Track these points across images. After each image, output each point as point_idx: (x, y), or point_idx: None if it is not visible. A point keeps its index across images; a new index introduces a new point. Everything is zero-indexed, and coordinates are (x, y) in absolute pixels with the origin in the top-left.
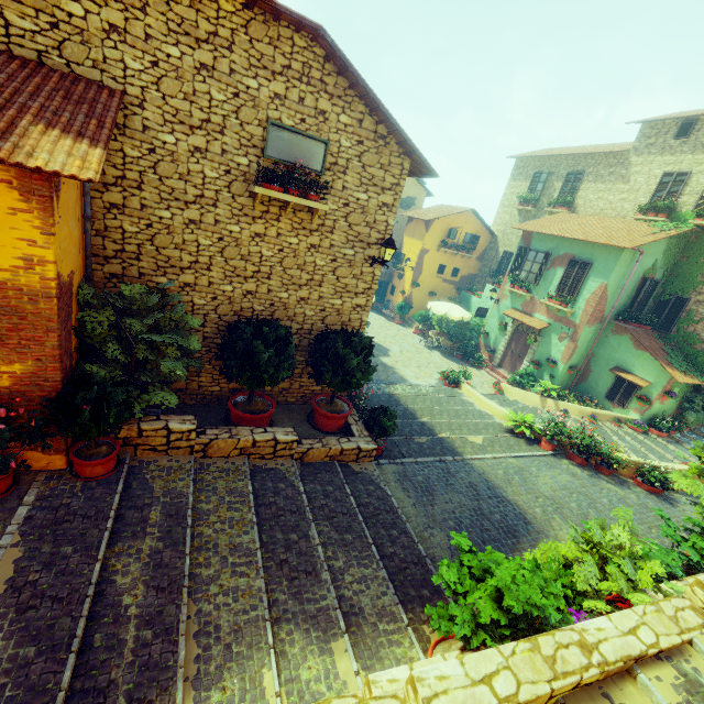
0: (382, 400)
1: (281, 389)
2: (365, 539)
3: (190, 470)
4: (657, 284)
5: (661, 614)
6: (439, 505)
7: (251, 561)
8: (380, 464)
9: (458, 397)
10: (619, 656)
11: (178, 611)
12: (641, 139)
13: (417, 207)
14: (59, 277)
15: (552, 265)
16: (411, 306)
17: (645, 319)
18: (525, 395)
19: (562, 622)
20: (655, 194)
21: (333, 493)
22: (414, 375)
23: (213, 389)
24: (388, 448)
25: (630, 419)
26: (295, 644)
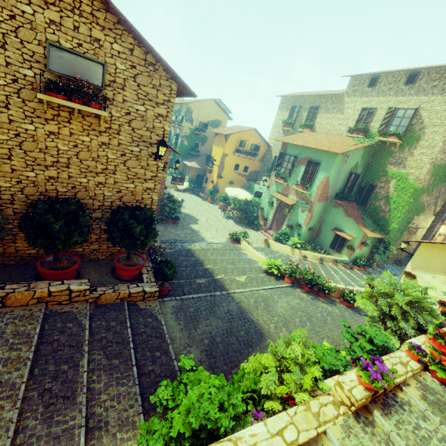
0: (181, 254)
1: (91, 250)
2: (130, 362)
3: None
4: (359, 176)
5: (308, 412)
6: (201, 328)
7: (12, 395)
8: (164, 301)
9: (237, 250)
10: None
11: None
12: (350, 86)
13: (222, 126)
14: None
15: (299, 164)
16: (218, 191)
17: (352, 198)
18: (282, 247)
19: (239, 425)
20: (357, 121)
21: (115, 327)
22: (211, 236)
23: (30, 252)
24: (175, 288)
25: (343, 260)
26: None
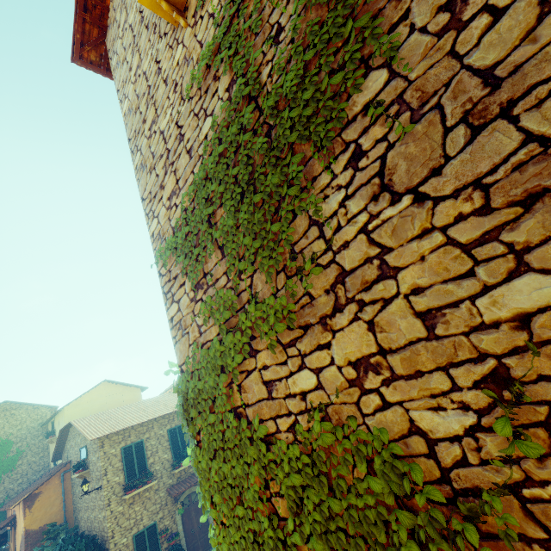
0: None
1: None
2: None
3: None
4: None
5: None
6: None
7: None
8: None
9: None
10: None
11: None
12: None
13: None
14: (29, 530)
15: None
16: None
17: None
18: None
19: None
20: None
21: None
22: None
23: None
24: None
25: None
26: None
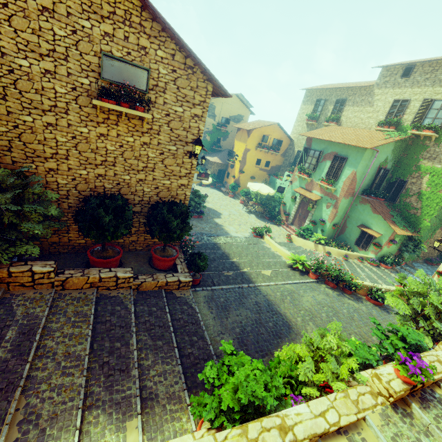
0: (208, 247)
1: (131, 241)
2: (171, 344)
3: (49, 299)
4: (388, 171)
5: (347, 399)
6: (232, 318)
7: (79, 364)
8: (196, 291)
9: (260, 244)
10: (307, 434)
11: (8, 405)
12: (381, 78)
13: (244, 121)
14: None
15: (324, 159)
16: (239, 185)
17: (380, 194)
18: (305, 242)
19: (281, 405)
20: (388, 113)
21: (156, 312)
22: (235, 230)
23: (80, 242)
24: (205, 279)
25: (369, 257)
26: (98, 424)
